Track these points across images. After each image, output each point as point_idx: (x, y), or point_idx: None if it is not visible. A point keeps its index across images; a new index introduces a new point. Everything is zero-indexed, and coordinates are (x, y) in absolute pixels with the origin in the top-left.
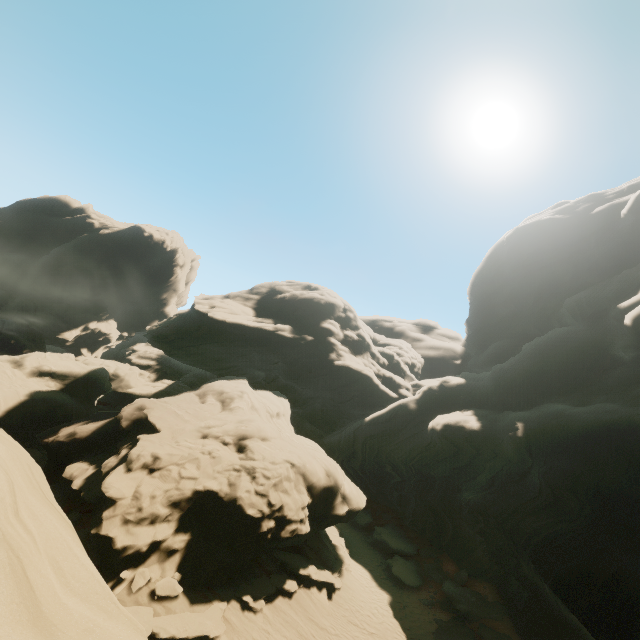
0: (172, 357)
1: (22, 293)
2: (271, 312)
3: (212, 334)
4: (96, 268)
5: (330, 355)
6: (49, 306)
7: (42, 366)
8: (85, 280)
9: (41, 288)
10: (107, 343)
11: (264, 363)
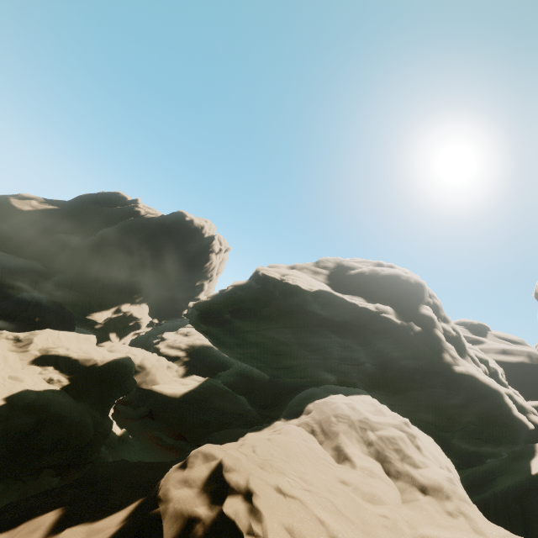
0: (218, 347)
1: (63, 271)
2: (349, 290)
3: (286, 313)
4: (137, 249)
5: (443, 356)
6: (85, 284)
7: (49, 349)
8: (124, 261)
9: (81, 266)
10: (137, 329)
11: (343, 363)
